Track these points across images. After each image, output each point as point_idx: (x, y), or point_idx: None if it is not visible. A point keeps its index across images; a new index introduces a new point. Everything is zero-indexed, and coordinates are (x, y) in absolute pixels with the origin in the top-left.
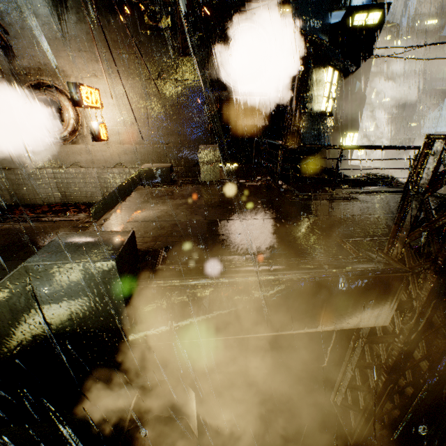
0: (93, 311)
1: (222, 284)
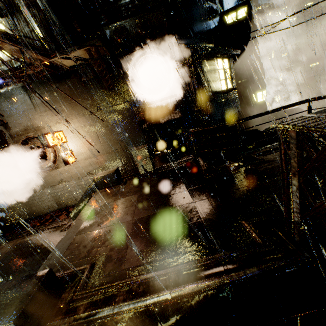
0: None
1: (123, 312)
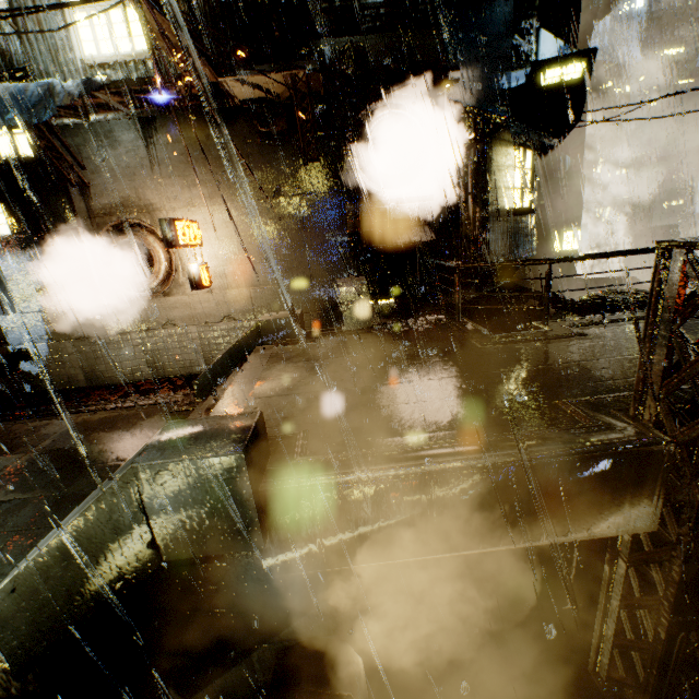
0: (215, 526)
1: (388, 478)
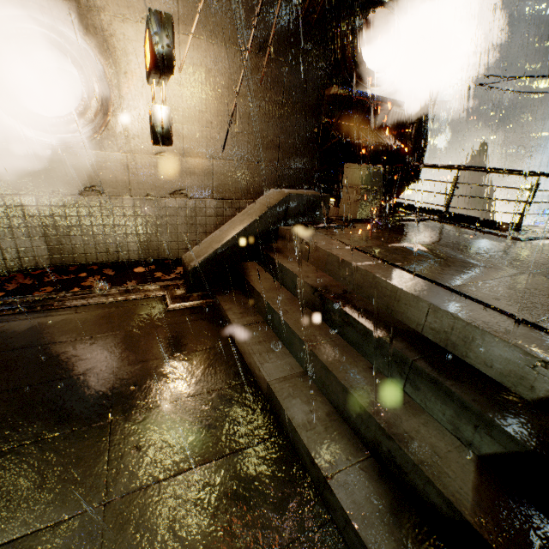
0: None
1: None
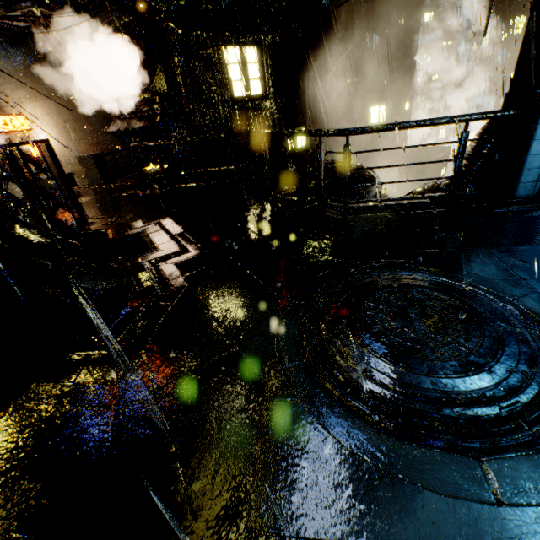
0: None
1: None
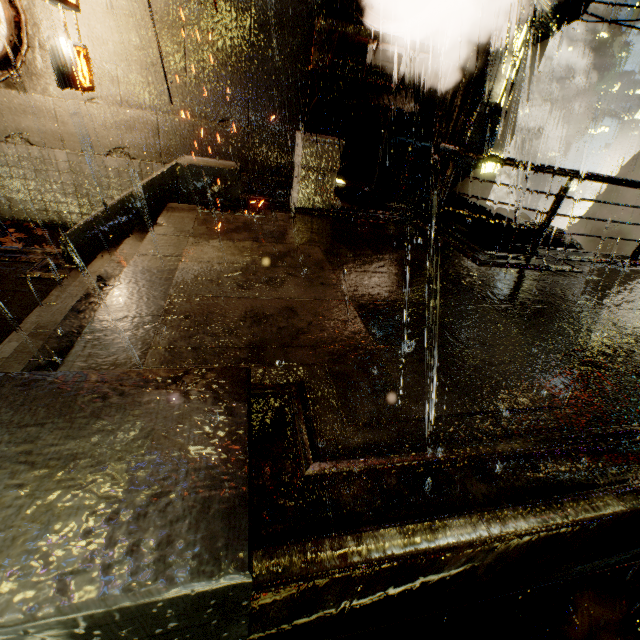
0: None
1: (512, 536)
